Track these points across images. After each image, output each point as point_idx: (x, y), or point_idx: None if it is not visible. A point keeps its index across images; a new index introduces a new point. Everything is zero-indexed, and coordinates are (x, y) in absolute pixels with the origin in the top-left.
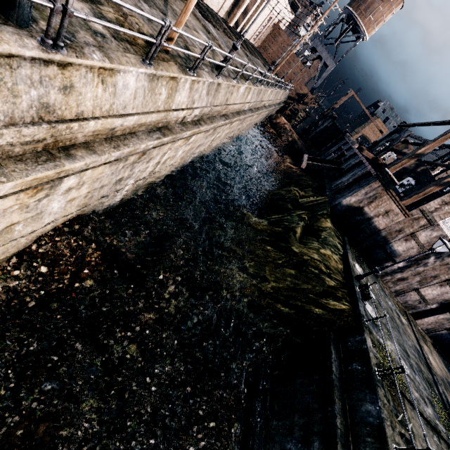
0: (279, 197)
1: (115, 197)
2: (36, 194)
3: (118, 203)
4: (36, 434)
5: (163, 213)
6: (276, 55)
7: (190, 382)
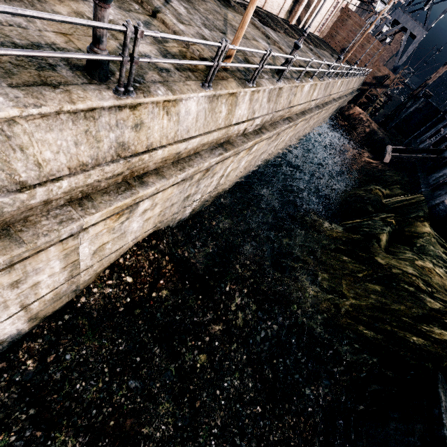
0: (356, 198)
1: (184, 212)
2: (119, 218)
3: (187, 216)
4: (123, 427)
5: (228, 223)
6: (346, 40)
7: (259, 401)
